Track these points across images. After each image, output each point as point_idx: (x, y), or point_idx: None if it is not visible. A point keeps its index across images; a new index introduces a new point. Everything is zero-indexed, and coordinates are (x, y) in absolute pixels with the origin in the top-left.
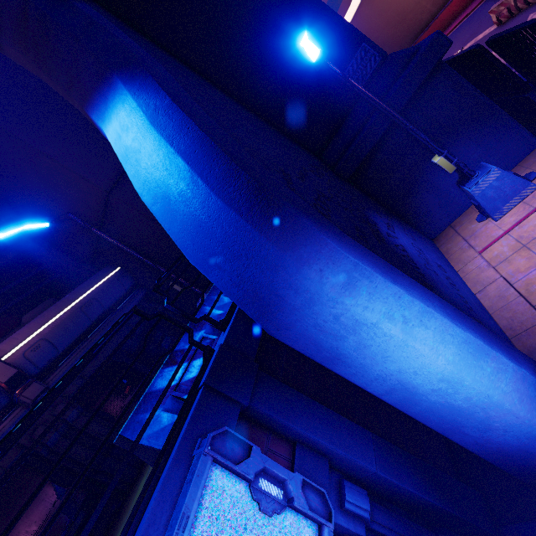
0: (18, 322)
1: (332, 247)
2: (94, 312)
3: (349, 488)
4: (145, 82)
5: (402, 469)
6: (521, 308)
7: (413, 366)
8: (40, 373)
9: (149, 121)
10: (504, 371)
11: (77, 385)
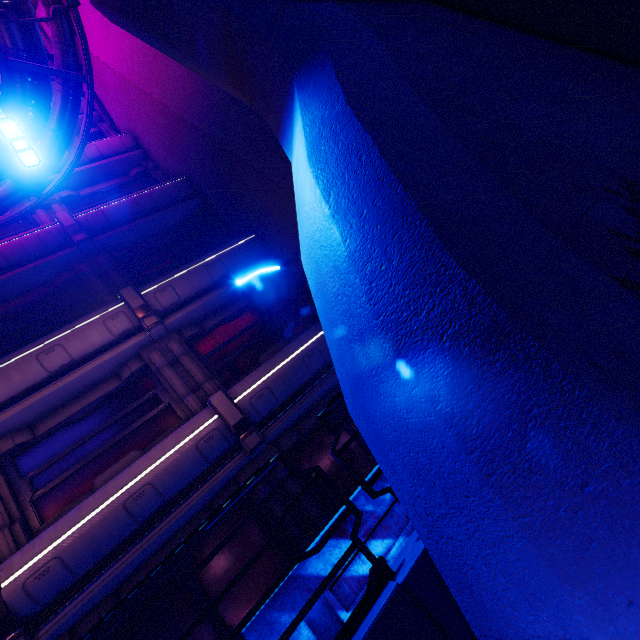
0: (258, 359)
1: None
2: (315, 364)
3: None
4: (320, 77)
5: None
6: None
7: None
8: (262, 420)
9: (307, 155)
10: None
11: (292, 440)
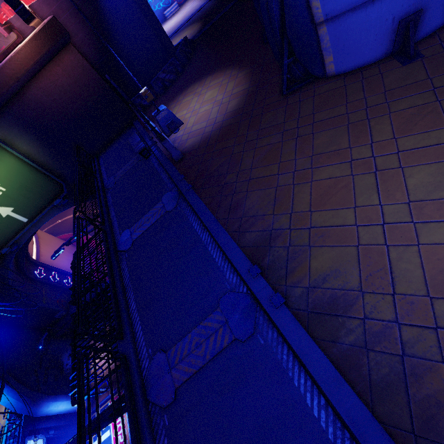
0: None
1: (46, 403)
2: None
3: (50, 430)
4: None
5: (61, 421)
6: None
7: (60, 409)
8: None
9: (7, 394)
10: None
11: None
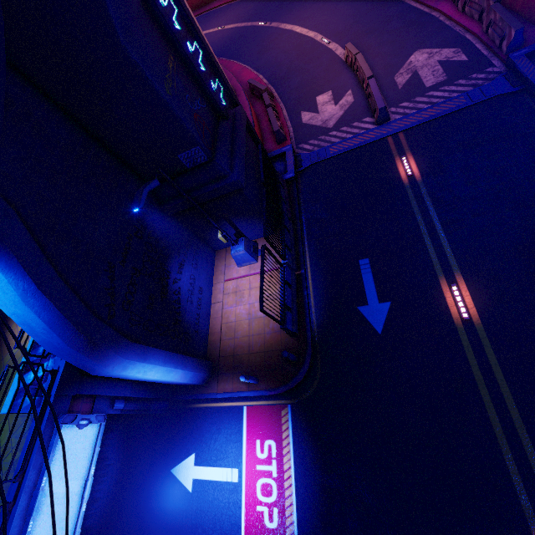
0: None
1: (120, 359)
2: None
3: (117, 402)
4: (11, 262)
5: (141, 391)
6: (219, 322)
7: (146, 378)
8: None
9: (21, 299)
10: (178, 373)
11: None
